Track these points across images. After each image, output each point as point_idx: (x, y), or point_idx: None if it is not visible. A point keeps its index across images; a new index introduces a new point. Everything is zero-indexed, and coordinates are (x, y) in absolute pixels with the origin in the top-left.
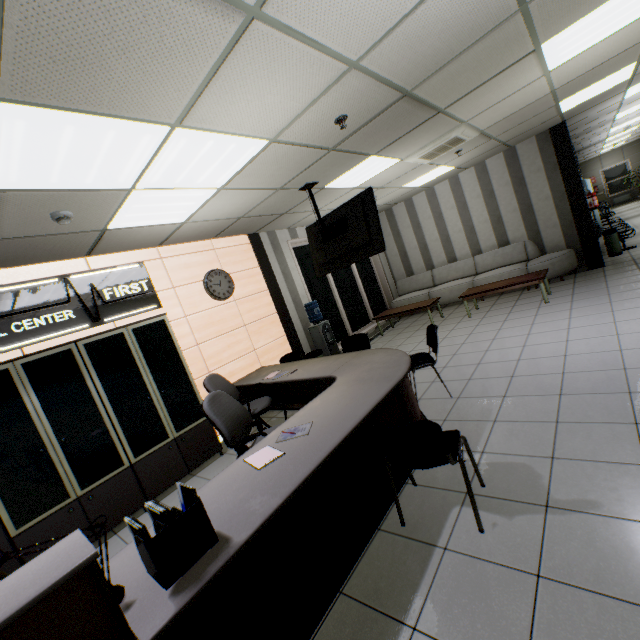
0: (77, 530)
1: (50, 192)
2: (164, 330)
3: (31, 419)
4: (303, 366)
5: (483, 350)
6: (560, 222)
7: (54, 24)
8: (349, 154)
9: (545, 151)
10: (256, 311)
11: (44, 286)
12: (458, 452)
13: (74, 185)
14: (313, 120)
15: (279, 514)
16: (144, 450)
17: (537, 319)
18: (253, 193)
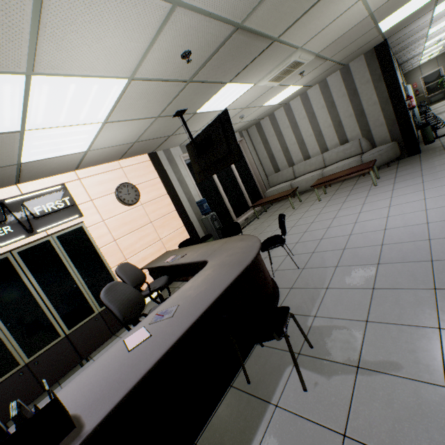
0: None
1: None
2: (83, 234)
3: None
4: (191, 251)
5: (326, 227)
6: (386, 121)
7: None
8: (206, 84)
9: (372, 66)
10: (159, 211)
11: None
12: (283, 329)
13: None
14: (160, 57)
15: (132, 396)
16: (76, 324)
17: (367, 199)
18: (136, 123)
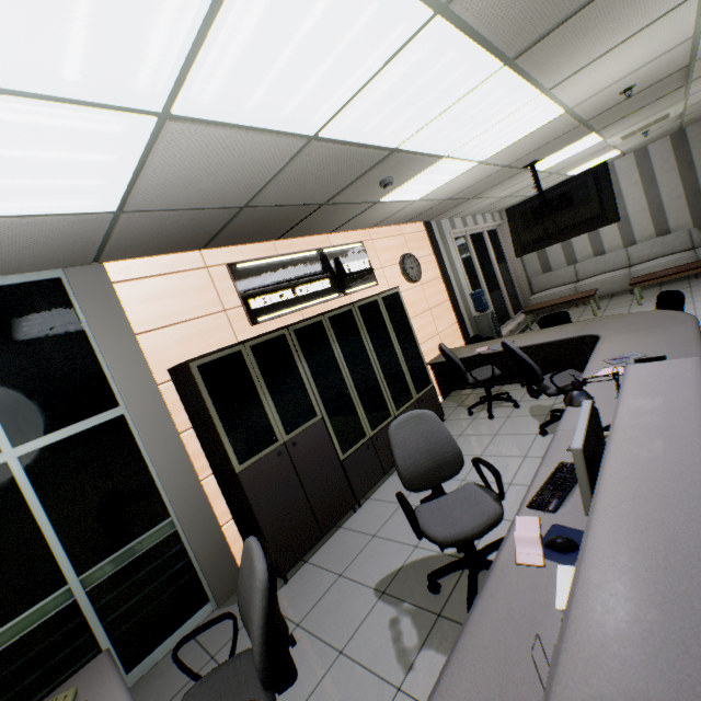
0: (629, 365)
1: (412, 155)
2: (399, 301)
3: (338, 365)
4: (518, 339)
5: None
6: None
7: (611, 1)
8: (585, 130)
9: None
10: (435, 297)
11: (309, 257)
12: None
13: (430, 149)
14: (612, 90)
15: None
16: (400, 406)
17: None
18: (487, 170)
